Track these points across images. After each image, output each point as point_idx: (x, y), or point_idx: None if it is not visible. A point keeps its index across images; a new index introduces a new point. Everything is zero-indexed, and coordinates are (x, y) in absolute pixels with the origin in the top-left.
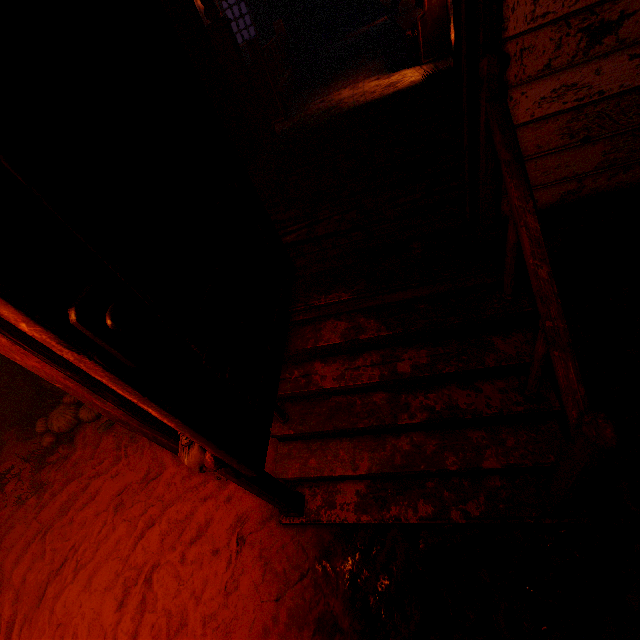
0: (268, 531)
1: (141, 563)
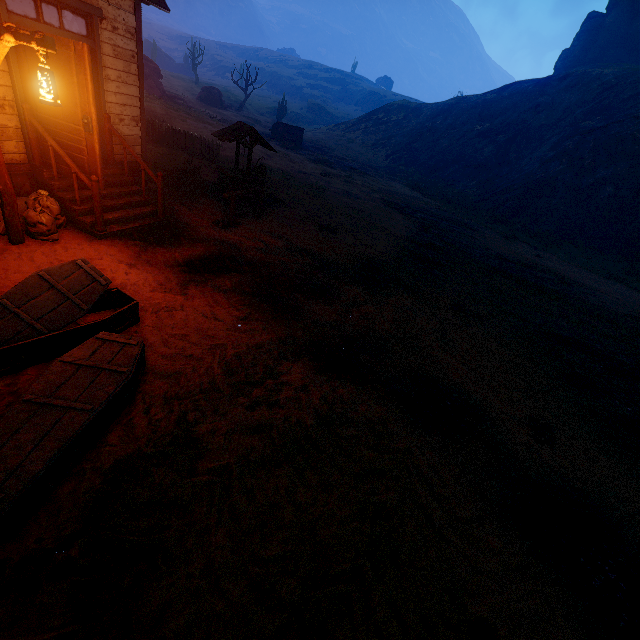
0: (96, 242)
1: (46, 262)
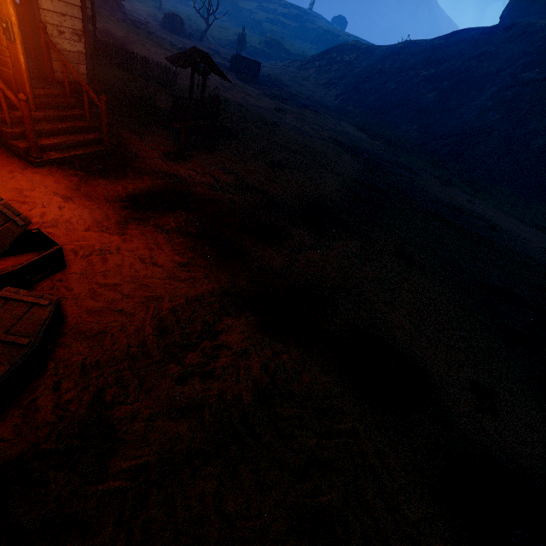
0: (30, 170)
1: None
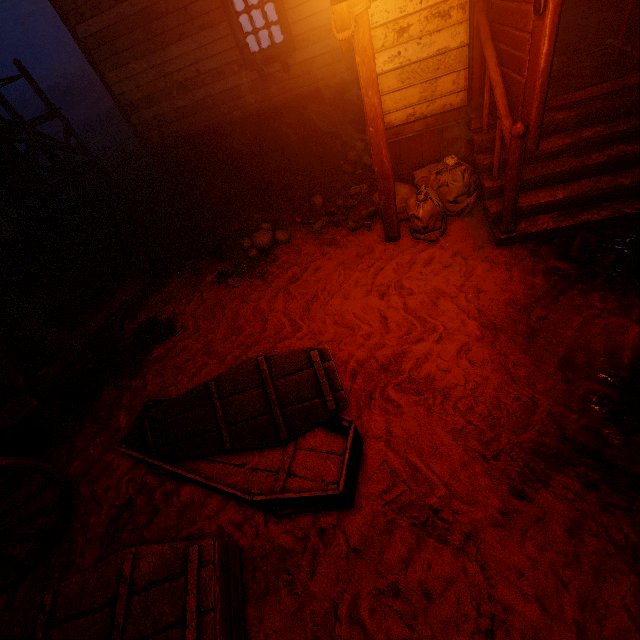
0: (483, 252)
1: (385, 283)
